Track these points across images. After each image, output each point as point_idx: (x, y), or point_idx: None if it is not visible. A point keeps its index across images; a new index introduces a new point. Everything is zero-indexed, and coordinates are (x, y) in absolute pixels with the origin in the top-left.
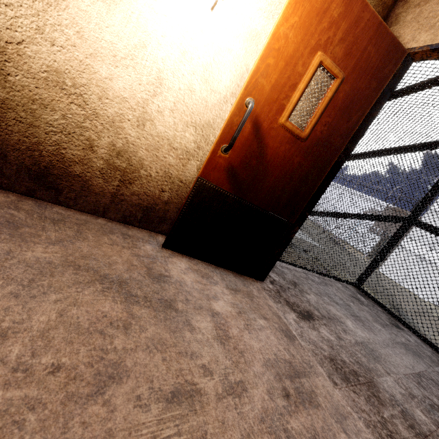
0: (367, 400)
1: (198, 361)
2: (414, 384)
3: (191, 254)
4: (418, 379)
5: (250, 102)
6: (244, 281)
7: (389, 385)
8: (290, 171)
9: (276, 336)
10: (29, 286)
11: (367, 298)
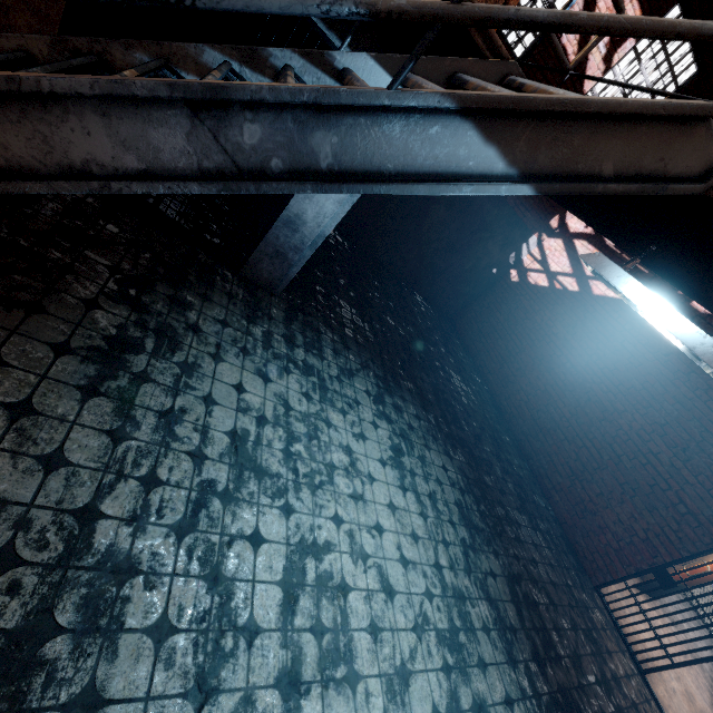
0: (701, 669)
1: (671, 650)
2: (711, 665)
3: (640, 589)
4: (712, 663)
5: (709, 569)
6: (653, 602)
7: (704, 664)
8: (704, 578)
9: (675, 638)
10: (643, 624)
11: (682, 595)
